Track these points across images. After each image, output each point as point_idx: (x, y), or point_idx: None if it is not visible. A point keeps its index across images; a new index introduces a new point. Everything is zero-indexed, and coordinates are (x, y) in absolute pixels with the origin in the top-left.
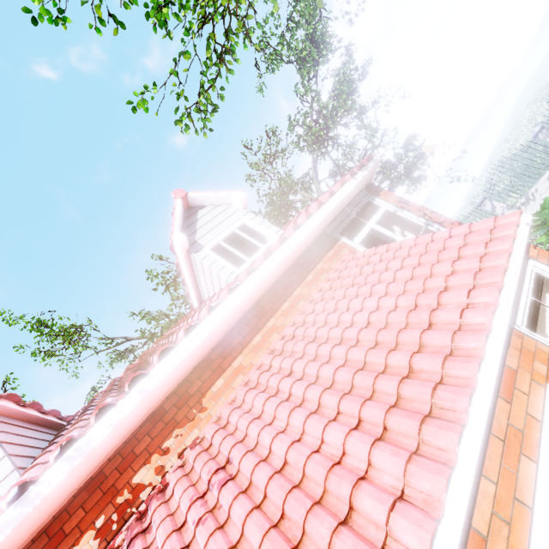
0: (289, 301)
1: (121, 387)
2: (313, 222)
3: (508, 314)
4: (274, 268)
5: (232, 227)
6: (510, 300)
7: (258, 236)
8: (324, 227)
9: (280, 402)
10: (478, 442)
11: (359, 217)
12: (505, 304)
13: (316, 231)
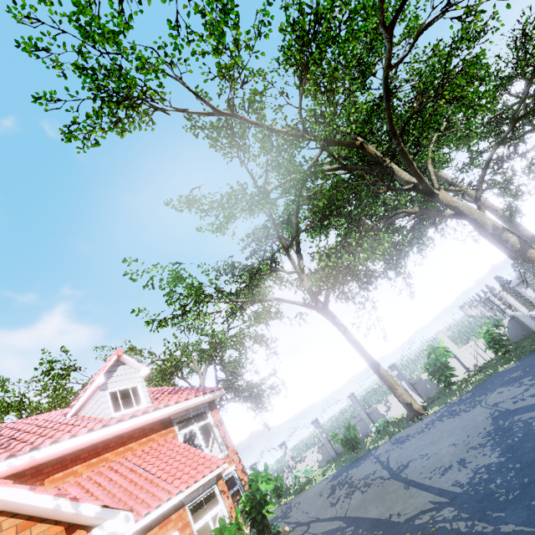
0: (124, 447)
1: (4, 447)
2: (166, 410)
3: (183, 496)
4: (131, 425)
5: (130, 386)
6: (189, 492)
7: (139, 396)
8: (172, 414)
9: (86, 496)
10: (139, 527)
11: (195, 417)
12: (186, 493)
13: (165, 415)
